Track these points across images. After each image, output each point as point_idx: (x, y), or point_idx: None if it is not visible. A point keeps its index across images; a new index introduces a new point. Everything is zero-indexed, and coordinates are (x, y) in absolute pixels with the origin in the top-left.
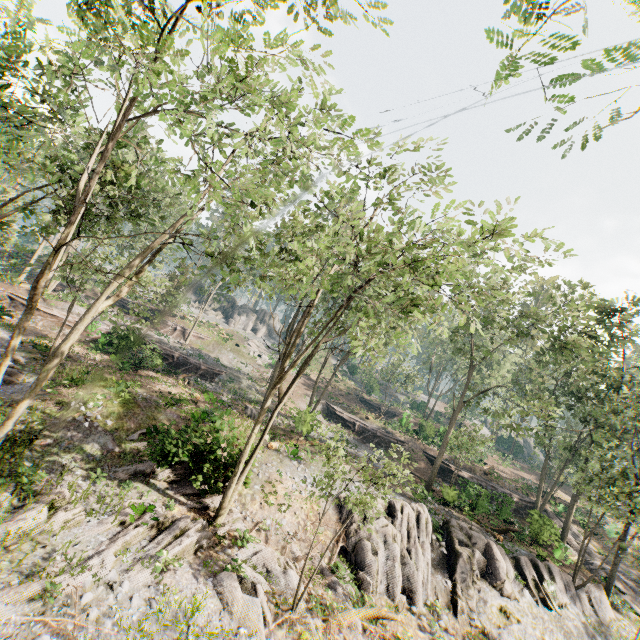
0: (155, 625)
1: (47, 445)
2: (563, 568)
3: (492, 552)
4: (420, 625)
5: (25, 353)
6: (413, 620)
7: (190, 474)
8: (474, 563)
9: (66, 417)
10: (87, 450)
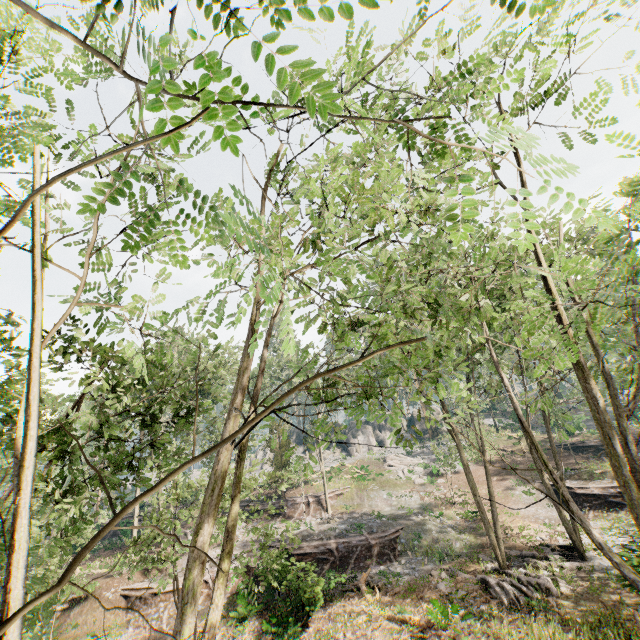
0: None
1: None
2: None
3: None
4: None
5: None
6: None
7: None
8: None
9: None
10: None
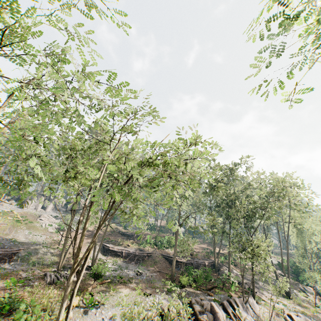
0: None
1: None
2: (235, 293)
3: (214, 308)
4: None
5: None
6: None
7: None
8: (208, 320)
9: None
10: None
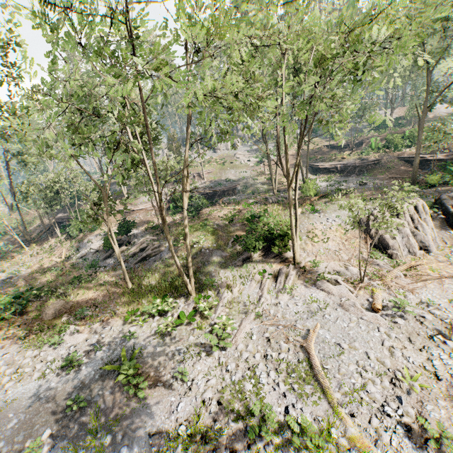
0: (305, 311)
1: (200, 267)
2: None
3: None
4: (438, 260)
5: (151, 234)
6: (432, 260)
7: (267, 248)
8: None
9: (196, 252)
10: (216, 261)
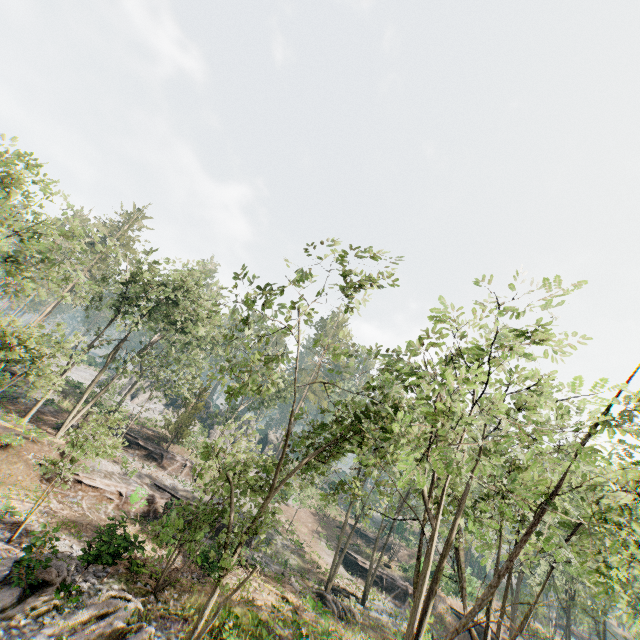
0: None
1: None
2: None
3: None
4: None
5: (124, 584)
6: None
7: None
8: None
9: None
10: None
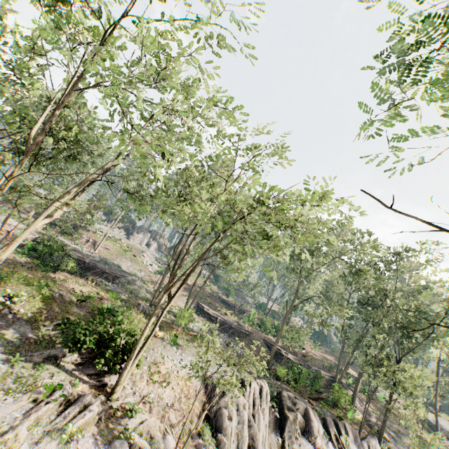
0: None
1: None
2: (352, 424)
3: (309, 415)
4: None
5: None
6: None
7: (93, 357)
8: (297, 423)
9: None
10: (9, 337)
